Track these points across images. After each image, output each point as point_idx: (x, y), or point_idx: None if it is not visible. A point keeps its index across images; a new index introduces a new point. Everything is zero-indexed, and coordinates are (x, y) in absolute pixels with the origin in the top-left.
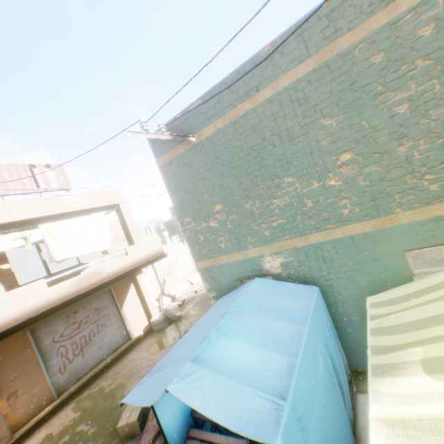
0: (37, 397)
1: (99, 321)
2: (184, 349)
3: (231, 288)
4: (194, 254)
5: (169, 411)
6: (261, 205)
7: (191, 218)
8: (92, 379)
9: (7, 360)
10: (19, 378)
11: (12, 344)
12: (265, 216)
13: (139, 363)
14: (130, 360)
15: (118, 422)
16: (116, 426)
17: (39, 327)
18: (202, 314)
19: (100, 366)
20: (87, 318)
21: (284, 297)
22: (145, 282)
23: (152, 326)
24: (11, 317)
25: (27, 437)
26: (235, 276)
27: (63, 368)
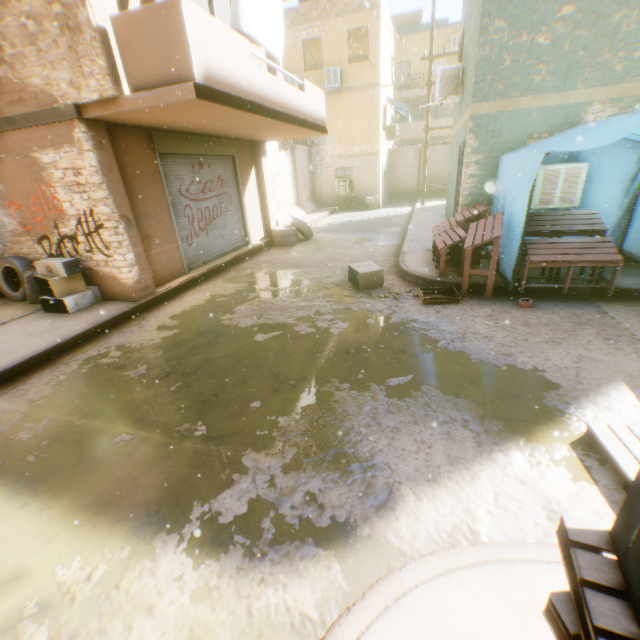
0: (168, 259)
1: (222, 198)
2: (576, 137)
3: (512, 150)
4: (479, 89)
5: (521, 213)
6: (637, 21)
7: (506, 24)
8: (223, 269)
9: (136, 183)
10: (150, 219)
11: (139, 160)
12: (630, 41)
13: (294, 261)
14: (270, 259)
15: (357, 271)
16: (359, 273)
17: (164, 157)
18: (348, 237)
19: (228, 258)
20: (210, 183)
21: (636, 136)
22: (268, 174)
23: (275, 238)
24: (225, 75)
25: (173, 298)
26: (529, 131)
27: (189, 239)
